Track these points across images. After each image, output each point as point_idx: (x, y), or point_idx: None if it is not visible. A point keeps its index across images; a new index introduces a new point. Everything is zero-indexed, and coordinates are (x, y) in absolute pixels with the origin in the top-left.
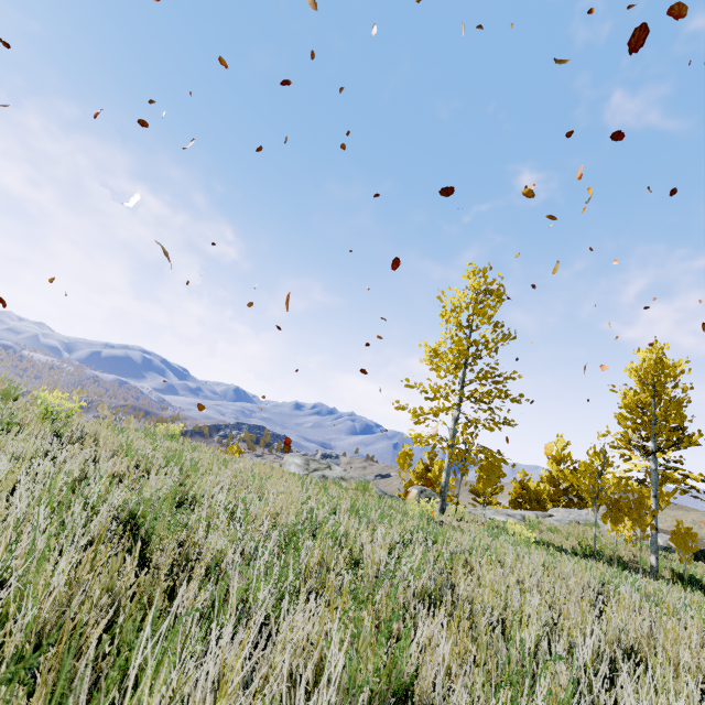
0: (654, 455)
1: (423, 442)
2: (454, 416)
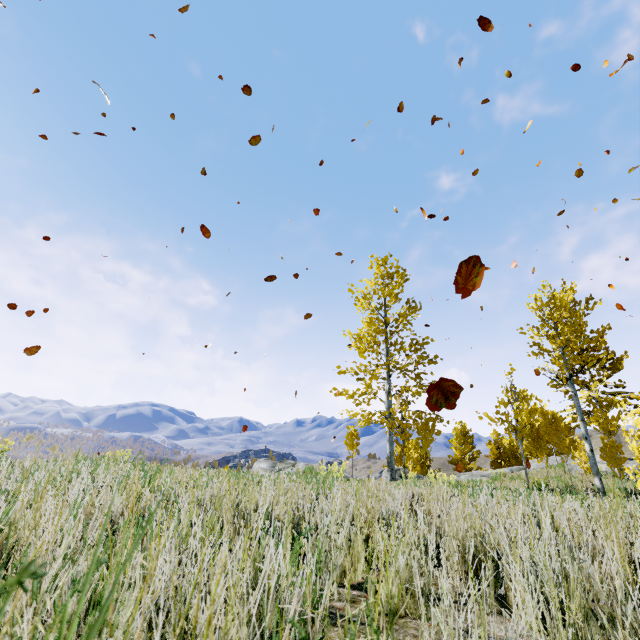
0: (570, 381)
1: (366, 420)
2: (386, 390)
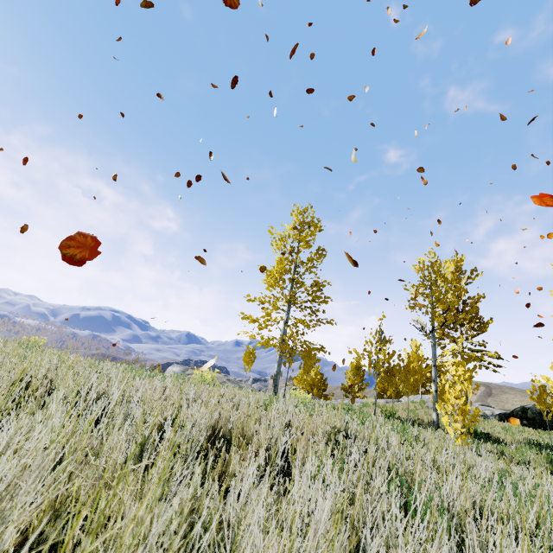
0: (433, 334)
1: (265, 343)
2: (284, 320)
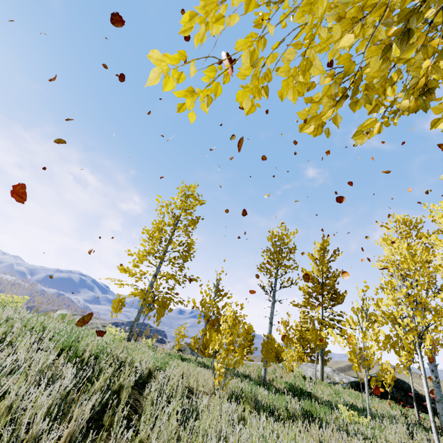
0: (273, 293)
1: (136, 293)
2: (154, 273)
